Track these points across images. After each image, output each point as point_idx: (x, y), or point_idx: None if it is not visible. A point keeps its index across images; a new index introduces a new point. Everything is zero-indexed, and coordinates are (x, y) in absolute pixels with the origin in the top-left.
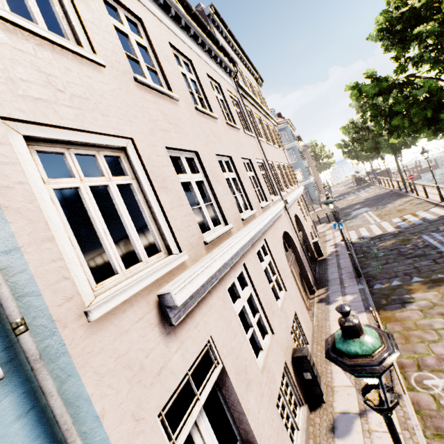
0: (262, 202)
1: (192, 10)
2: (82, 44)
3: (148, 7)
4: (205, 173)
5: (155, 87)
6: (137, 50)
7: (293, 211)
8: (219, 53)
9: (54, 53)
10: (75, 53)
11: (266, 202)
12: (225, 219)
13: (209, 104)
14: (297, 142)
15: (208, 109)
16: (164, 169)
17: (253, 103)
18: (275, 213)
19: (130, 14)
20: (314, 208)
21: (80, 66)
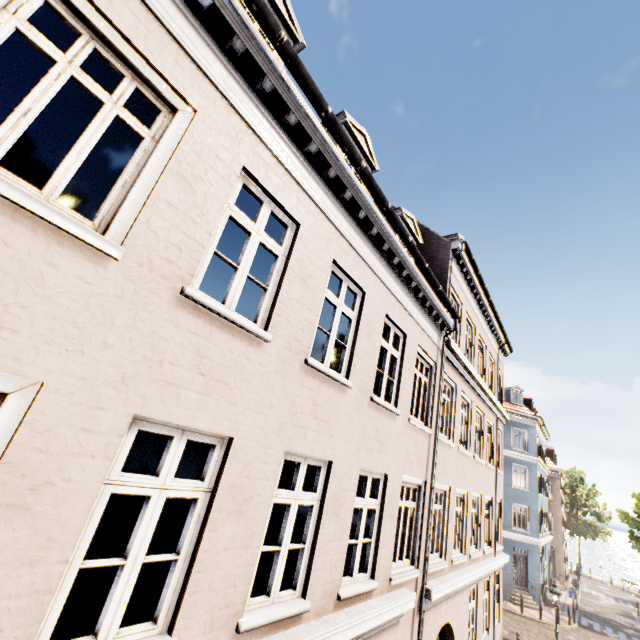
0: (358, 575)
1: (408, 239)
2: (116, 221)
3: (330, 216)
4: (216, 483)
5: (220, 311)
6: (249, 254)
7: (445, 615)
8: (434, 297)
9: (3, 217)
10: (62, 229)
11: (370, 577)
12: (176, 615)
13: (352, 359)
14: (544, 458)
15: (346, 365)
16: (73, 461)
17: (467, 377)
18: (362, 628)
19: (285, 213)
20: (525, 602)
21: (53, 246)
